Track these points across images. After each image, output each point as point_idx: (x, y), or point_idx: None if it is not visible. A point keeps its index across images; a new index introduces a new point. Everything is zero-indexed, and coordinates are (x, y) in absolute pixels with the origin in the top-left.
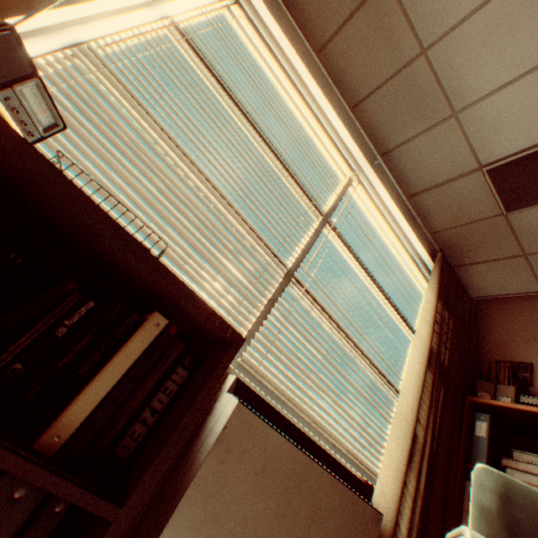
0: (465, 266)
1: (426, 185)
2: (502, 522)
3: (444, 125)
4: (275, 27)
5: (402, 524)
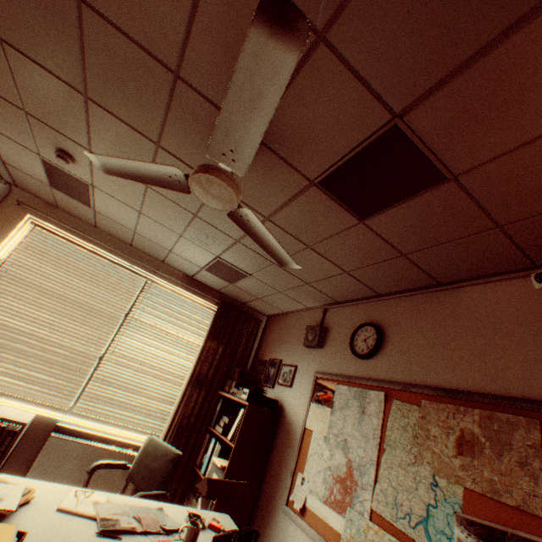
0: (247, 302)
1: (192, 273)
2: (142, 454)
3: (172, 254)
4: (61, 230)
5: None
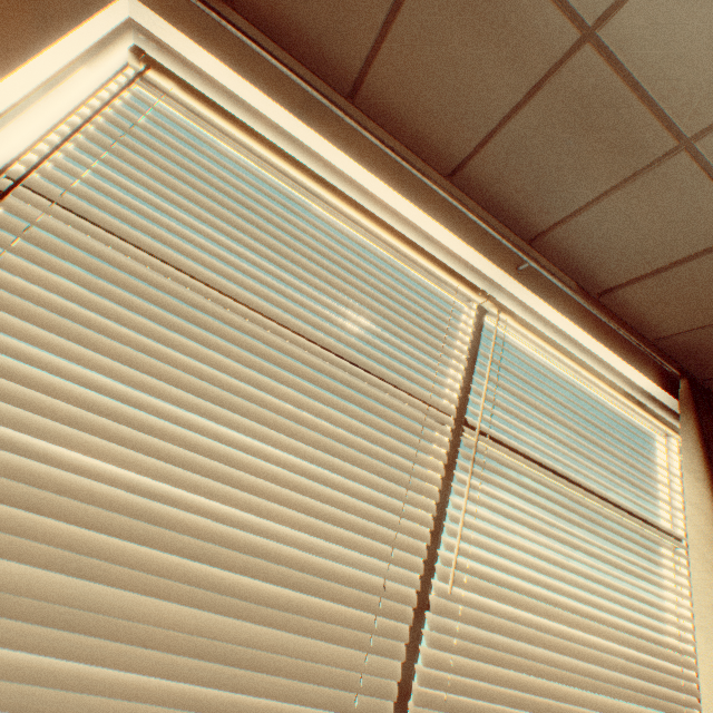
0: None
1: (632, 273)
2: None
3: (660, 169)
4: (243, 86)
5: None
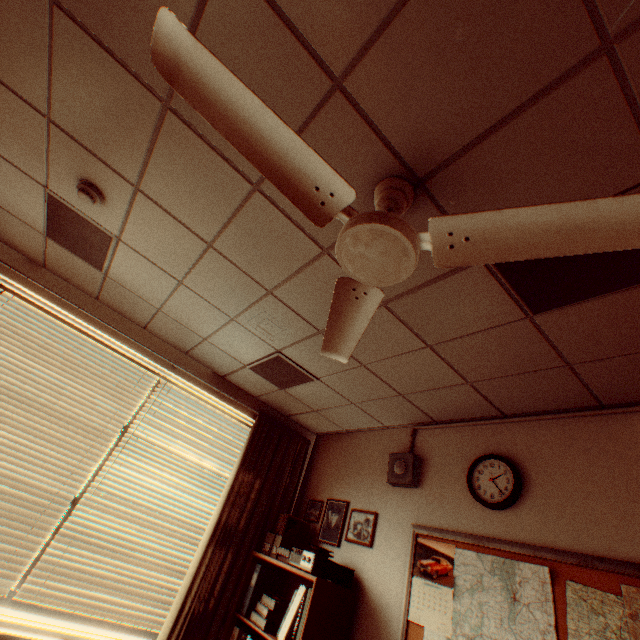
0: (293, 415)
1: (227, 371)
2: None
3: (205, 343)
4: (44, 300)
5: None
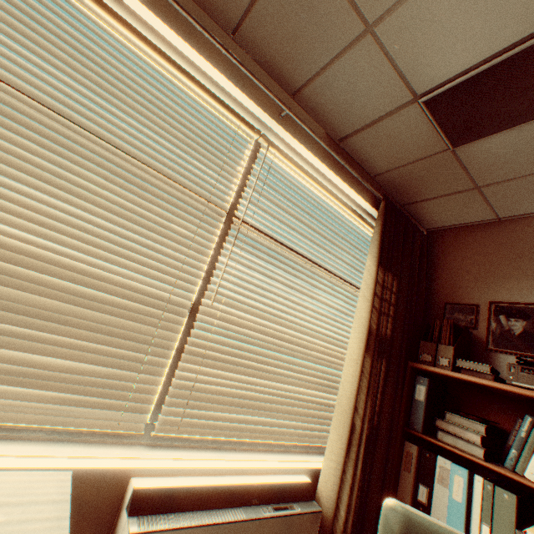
0: (416, 203)
1: (355, 126)
2: None
3: (359, 47)
4: None
5: (341, 508)
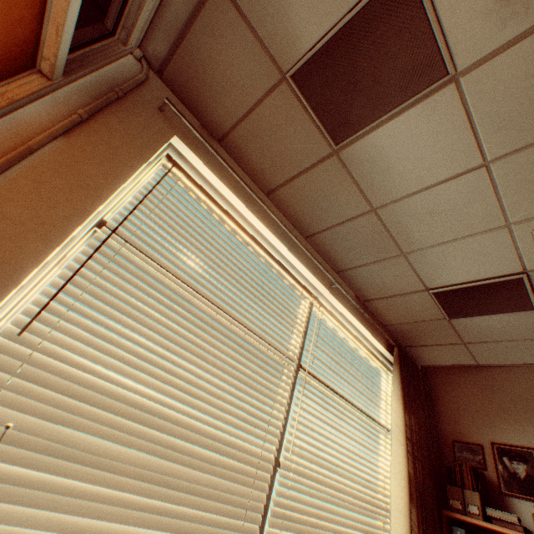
0: (415, 346)
1: (379, 295)
2: None
3: (394, 260)
4: (221, 185)
5: None
